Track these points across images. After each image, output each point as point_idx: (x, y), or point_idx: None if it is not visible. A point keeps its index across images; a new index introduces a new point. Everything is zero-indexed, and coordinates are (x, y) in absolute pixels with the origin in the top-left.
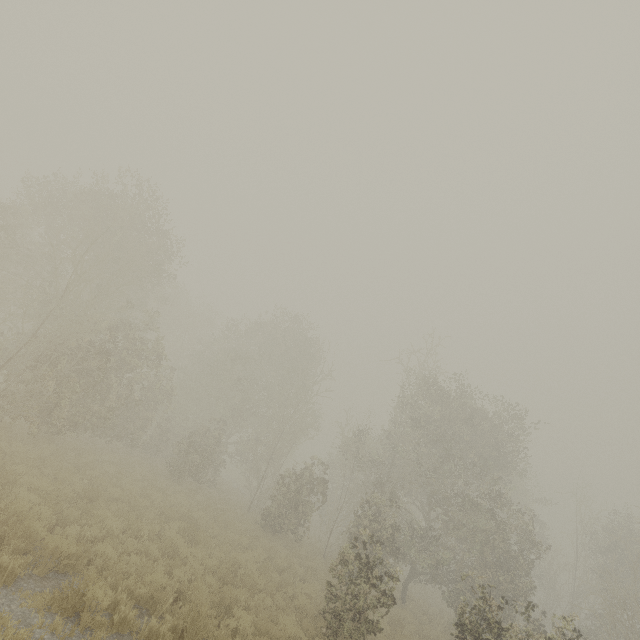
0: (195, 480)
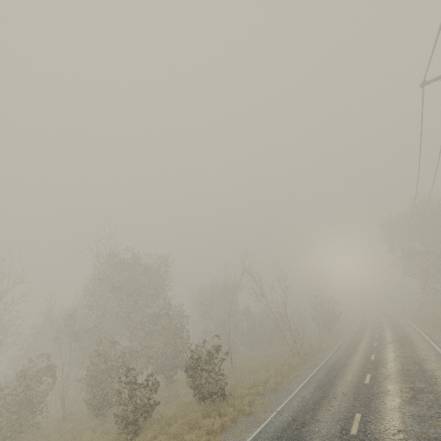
0: None
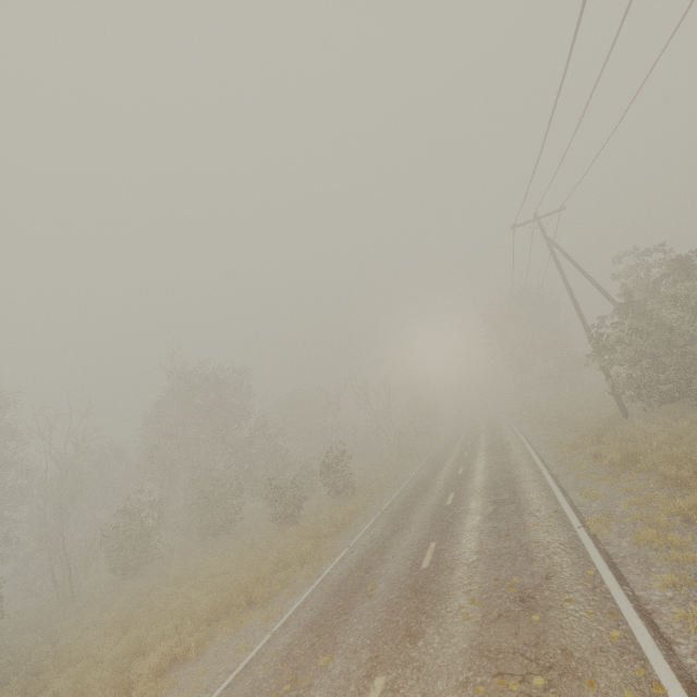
0: None
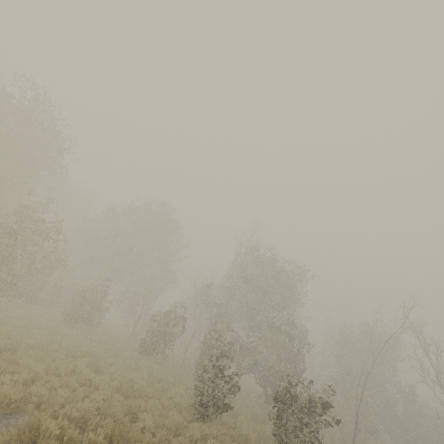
0: (85, 323)
